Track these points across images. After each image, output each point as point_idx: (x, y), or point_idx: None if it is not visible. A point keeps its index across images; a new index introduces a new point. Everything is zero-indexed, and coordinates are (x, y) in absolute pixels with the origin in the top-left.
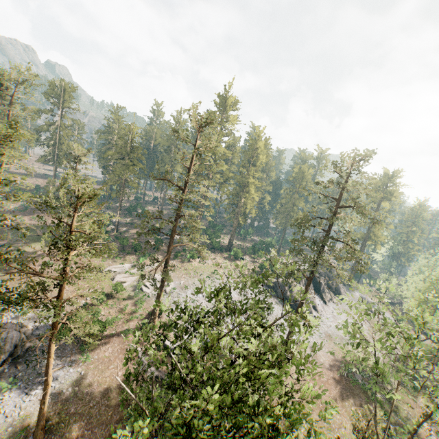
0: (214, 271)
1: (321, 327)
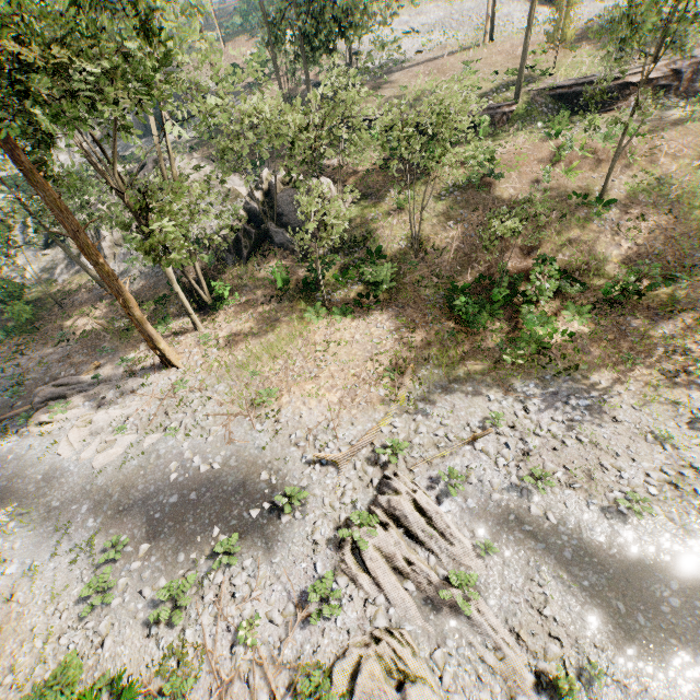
0: (412, 1)
1: (600, 8)
